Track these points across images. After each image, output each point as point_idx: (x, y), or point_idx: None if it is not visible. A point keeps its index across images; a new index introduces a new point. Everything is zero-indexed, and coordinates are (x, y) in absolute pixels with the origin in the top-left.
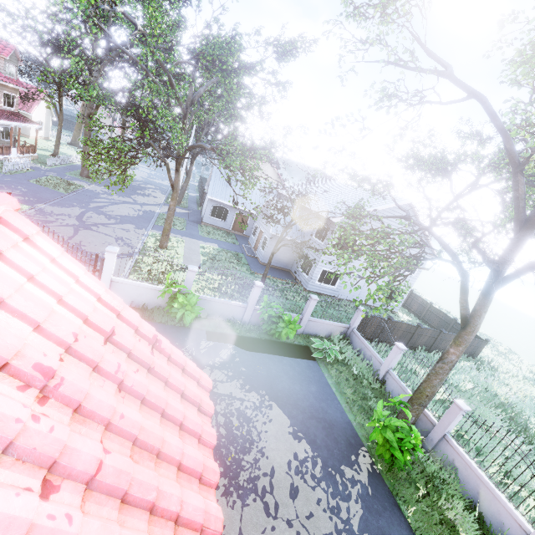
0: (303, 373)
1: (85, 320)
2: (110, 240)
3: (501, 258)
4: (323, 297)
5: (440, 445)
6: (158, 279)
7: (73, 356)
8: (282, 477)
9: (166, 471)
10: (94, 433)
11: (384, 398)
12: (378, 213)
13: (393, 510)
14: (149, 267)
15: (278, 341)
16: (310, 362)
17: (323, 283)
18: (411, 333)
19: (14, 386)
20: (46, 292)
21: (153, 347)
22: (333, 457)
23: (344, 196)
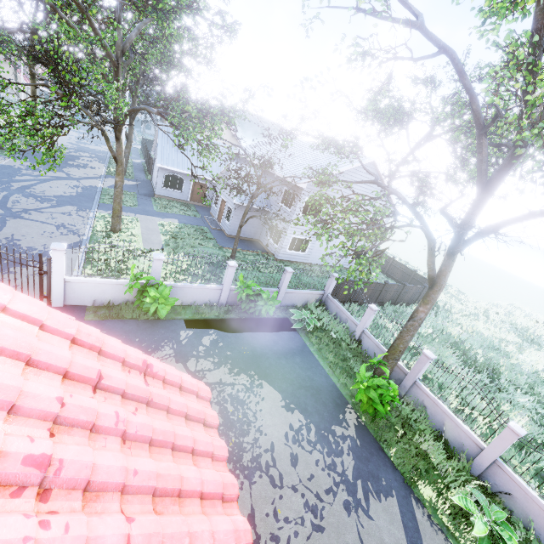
0: (287, 346)
1: (65, 373)
2: (50, 228)
3: (465, 220)
4: (295, 264)
5: (411, 390)
6: (118, 269)
7: (63, 425)
8: (282, 449)
9: (191, 507)
10: (111, 505)
11: (361, 356)
12: (343, 174)
13: (378, 454)
14: (104, 256)
15: (258, 318)
16: (291, 333)
17: (294, 251)
18: (379, 290)
19: (6, 495)
20: (8, 355)
21: (145, 374)
22: (324, 420)
23: (307, 157)
